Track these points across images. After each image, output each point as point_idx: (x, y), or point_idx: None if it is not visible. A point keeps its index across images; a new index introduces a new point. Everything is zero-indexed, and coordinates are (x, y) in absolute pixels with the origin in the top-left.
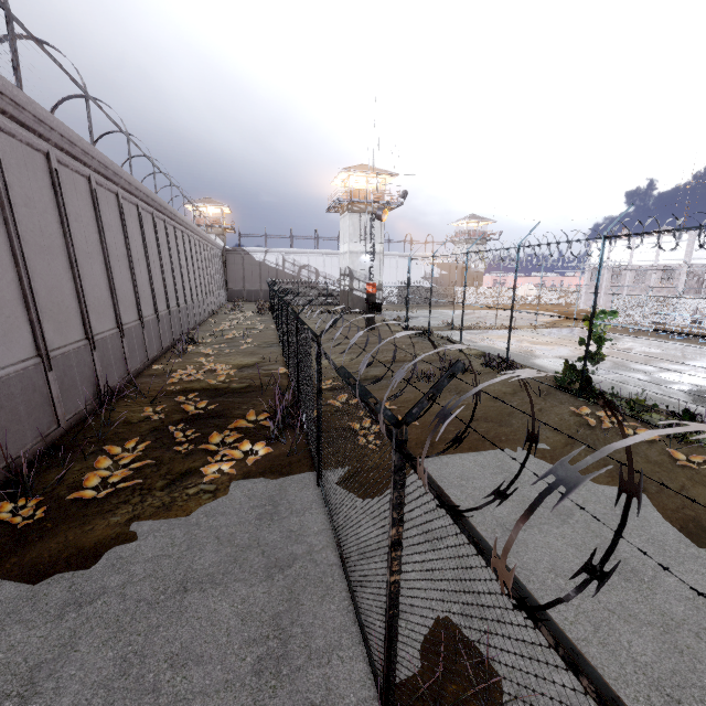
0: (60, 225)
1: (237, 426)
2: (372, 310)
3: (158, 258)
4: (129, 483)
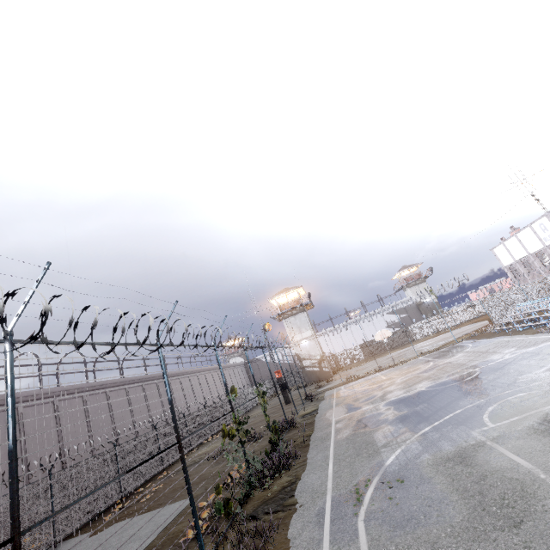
0: (56, 427)
1: None
2: (283, 389)
3: (146, 407)
4: None
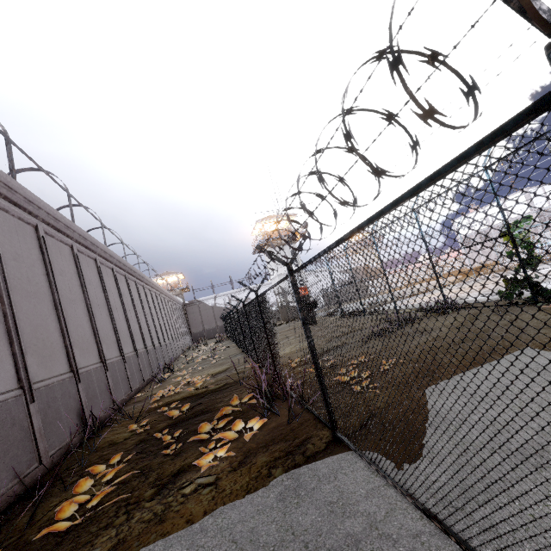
0: (46, 277)
1: (224, 412)
2: (310, 308)
3: (132, 308)
4: (112, 501)
